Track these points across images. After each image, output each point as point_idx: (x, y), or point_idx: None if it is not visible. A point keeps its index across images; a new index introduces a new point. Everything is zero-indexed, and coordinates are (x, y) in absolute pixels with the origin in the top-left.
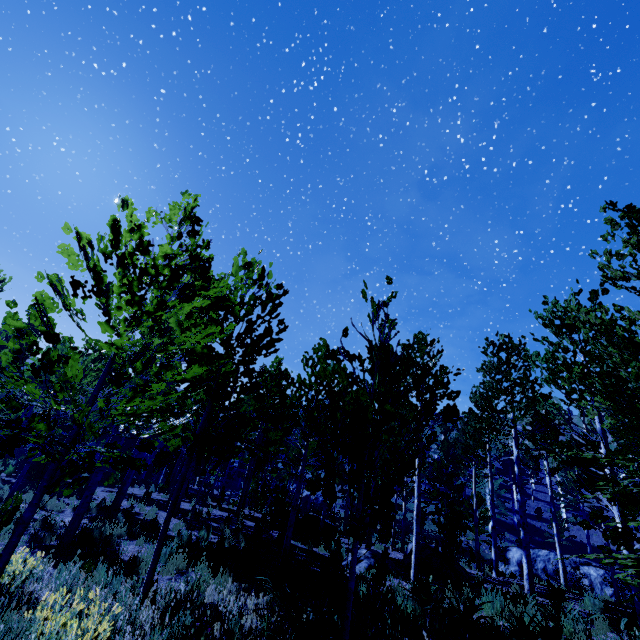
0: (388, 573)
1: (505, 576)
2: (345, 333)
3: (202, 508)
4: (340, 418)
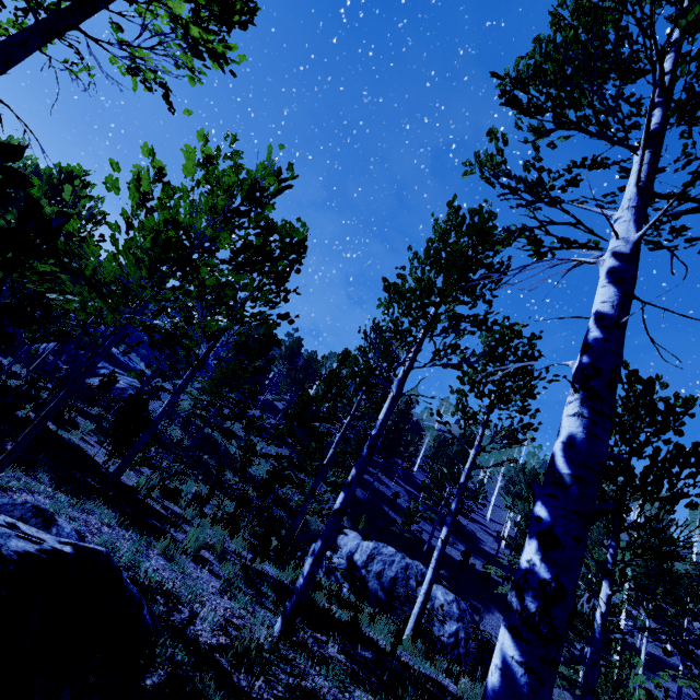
0: None
1: (312, 607)
2: None
3: None
4: None
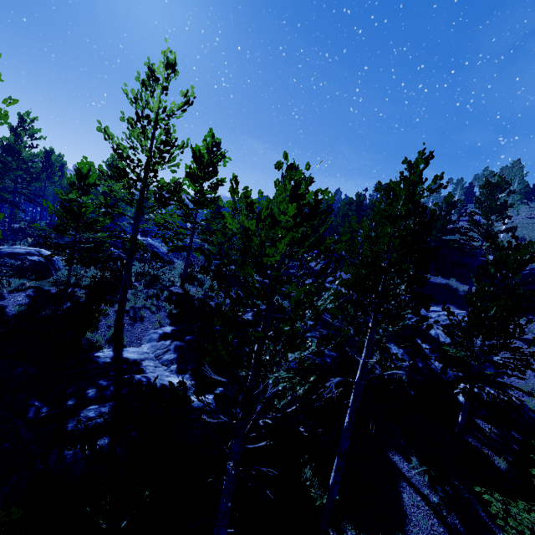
0: None
1: None
2: None
3: None
4: None
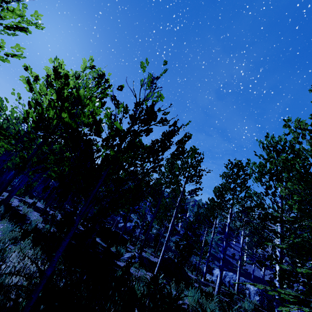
0: (144, 268)
1: (208, 281)
2: (120, 88)
3: (57, 215)
4: (67, 120)
